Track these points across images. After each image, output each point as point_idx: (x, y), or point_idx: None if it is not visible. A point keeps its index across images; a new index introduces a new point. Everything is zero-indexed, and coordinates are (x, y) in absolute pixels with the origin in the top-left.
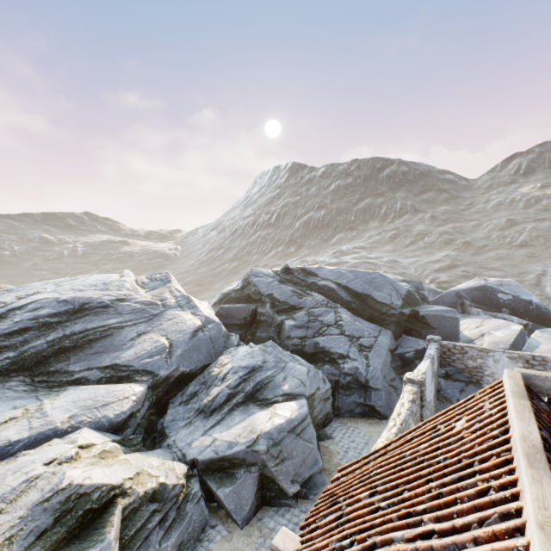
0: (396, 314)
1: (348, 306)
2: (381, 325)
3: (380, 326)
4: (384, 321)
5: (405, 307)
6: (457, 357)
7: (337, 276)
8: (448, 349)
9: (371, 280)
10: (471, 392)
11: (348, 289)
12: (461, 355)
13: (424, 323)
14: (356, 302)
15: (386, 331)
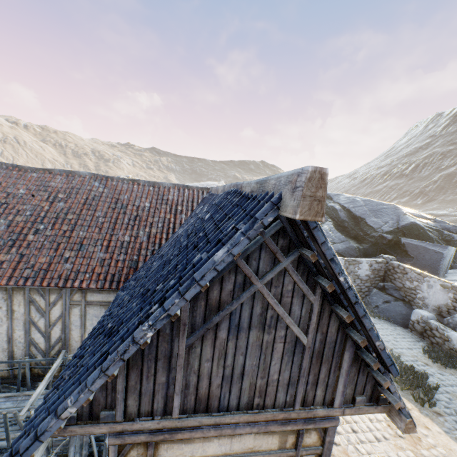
0: (375, 236)
1: (341, 224)
2: (360, 243)
3: (353, 241)
4: (364, 240)
5: (393, 235)
6: (398, 276)
7: (347, 202)
8: (392, 267)
9: (379, 209)
10: (395, 306)
11: (349, 212)
12: (402, 275)
13: (404, 251)
14: (350, 222)
15: (349, 243)
